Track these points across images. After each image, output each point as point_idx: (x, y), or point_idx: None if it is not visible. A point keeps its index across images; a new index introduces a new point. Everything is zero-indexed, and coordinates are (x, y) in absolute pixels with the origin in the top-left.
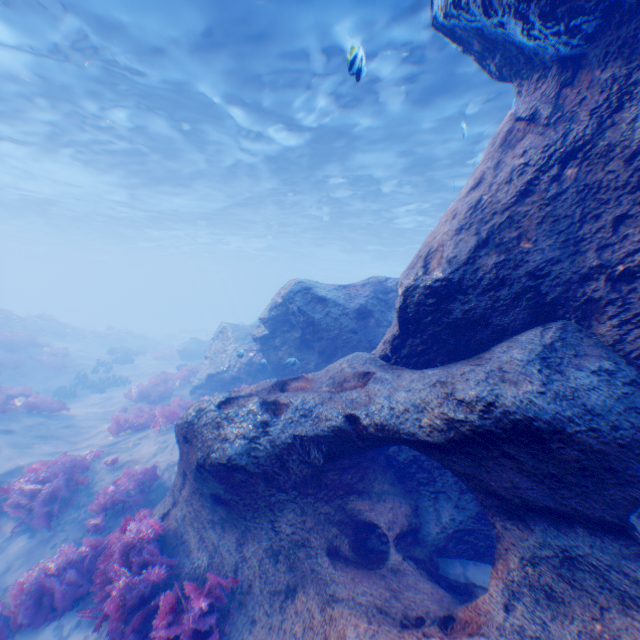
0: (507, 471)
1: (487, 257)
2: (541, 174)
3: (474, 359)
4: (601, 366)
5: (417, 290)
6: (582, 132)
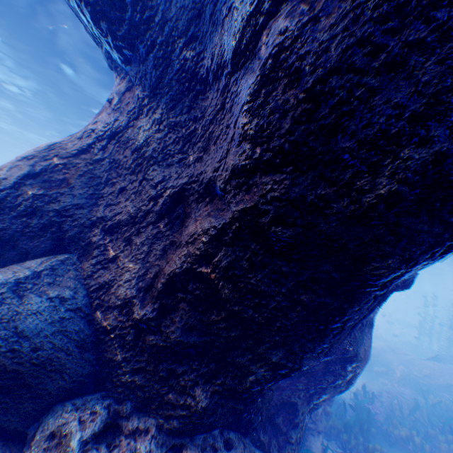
0: None
1: (33, 188)
2: (99, 141)
3: None
4: (63, 294)
5: None
6: (122, 123)
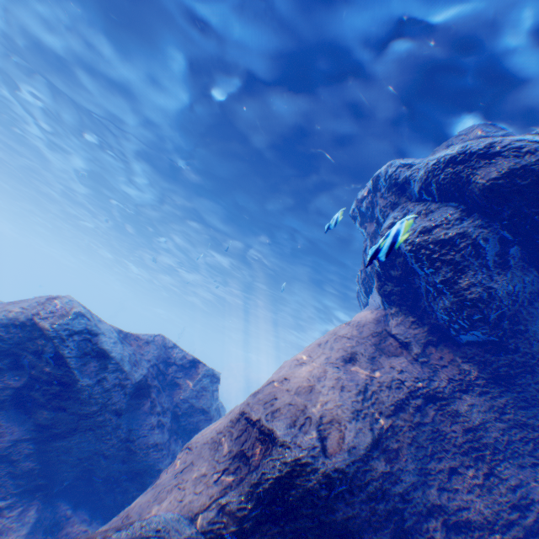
0: None
1: (378, 461)
2: (411, 397)
3: None
4: None
5: (317, 474)
6: (442, 388)
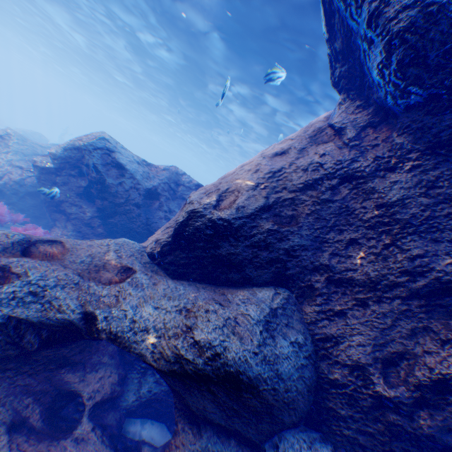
0: (205, 399)
1: (266, 221)
2: (327, 179)
3: (221, 296)
4: (298, 339)
5: (204, 219)
6: (365, 168)
